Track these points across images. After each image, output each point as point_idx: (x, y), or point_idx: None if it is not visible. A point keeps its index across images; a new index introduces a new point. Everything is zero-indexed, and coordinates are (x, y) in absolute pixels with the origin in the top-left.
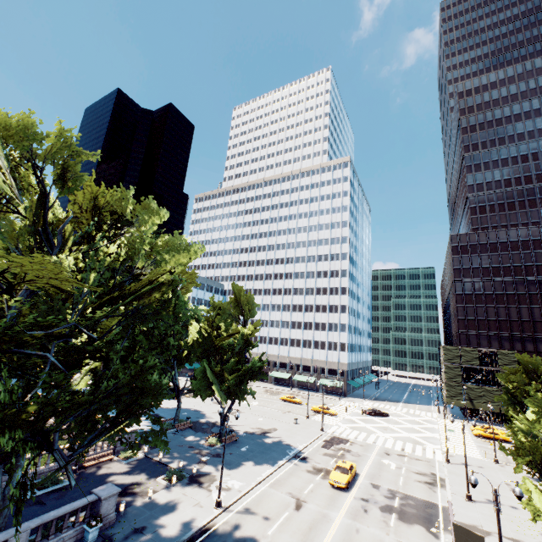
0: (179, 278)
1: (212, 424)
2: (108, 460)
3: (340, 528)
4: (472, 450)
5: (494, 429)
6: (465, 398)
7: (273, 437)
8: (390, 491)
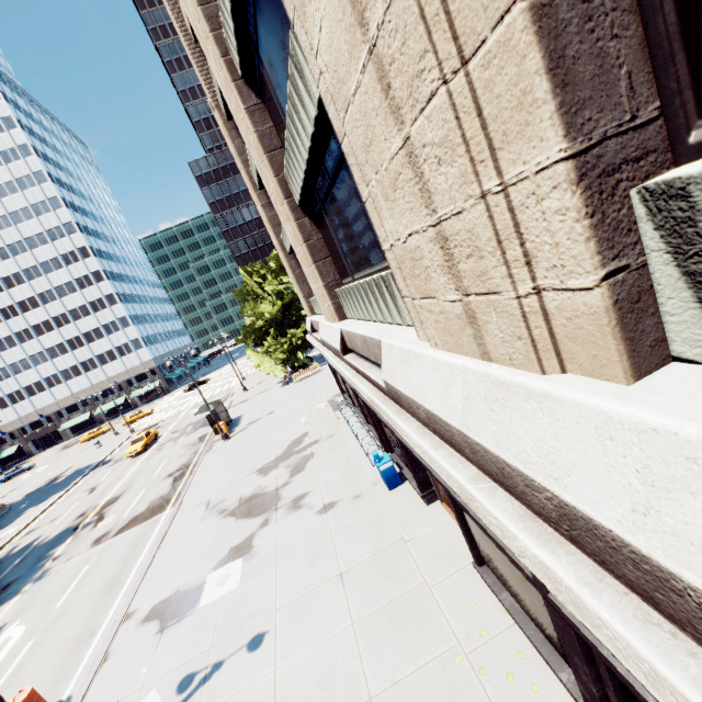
0: None
1: None
2: None
3: (133, 473)
4: None
5: None
6: None
7: (68, 473)
8: (188, 426)
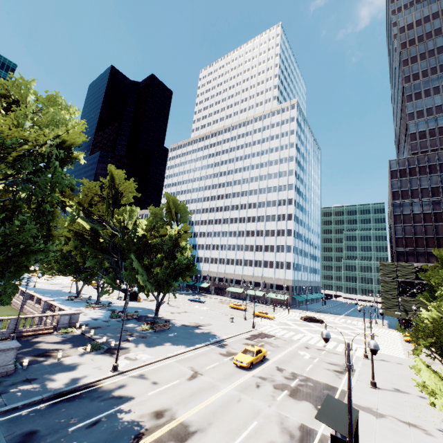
0: (119, 188)
1: None
2: (49, 333)
3: (223, 396)
4: (398, 351)
5: None
6: (400, 309)
7: (204, 329)
8: (293, 374)
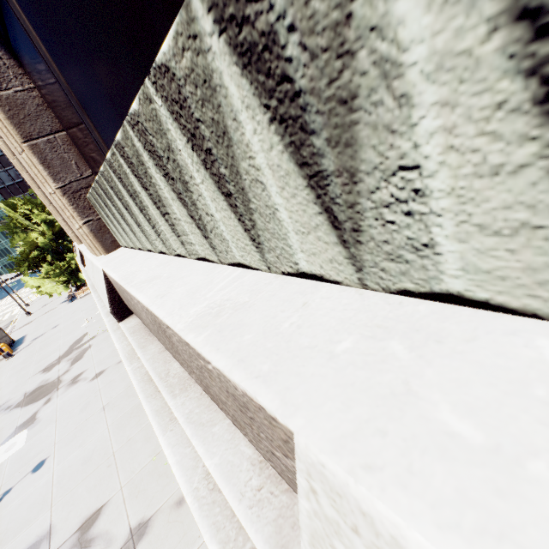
0: None
1: None
2: None
3: None
4: None
5: None
6: None
7: None
8: None
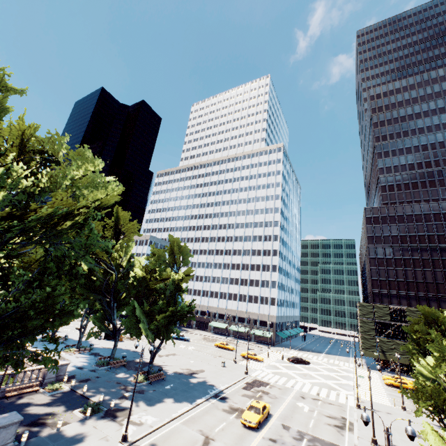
0: (122, 227)
1: (145, 364)
2: (34, 391)
3: None
4: (383, 397)
5: (403, 379)
6: (378, 350)
7: (199, 377)
8: (299, 433)
